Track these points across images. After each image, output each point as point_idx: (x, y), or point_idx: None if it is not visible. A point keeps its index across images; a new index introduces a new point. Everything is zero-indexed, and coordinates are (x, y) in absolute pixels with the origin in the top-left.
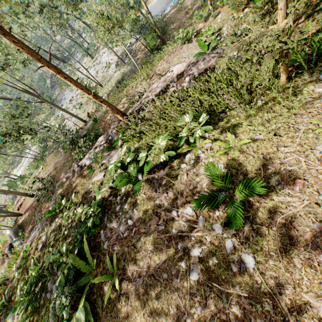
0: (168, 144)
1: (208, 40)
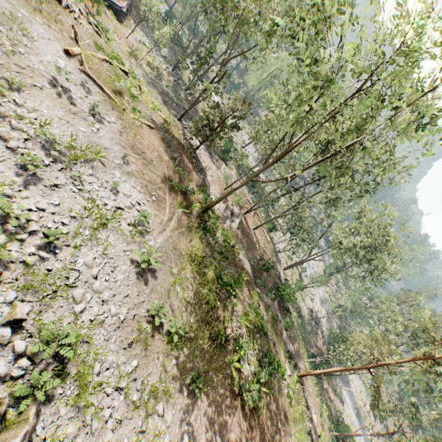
0: (294, 414)
1: (317, 432)
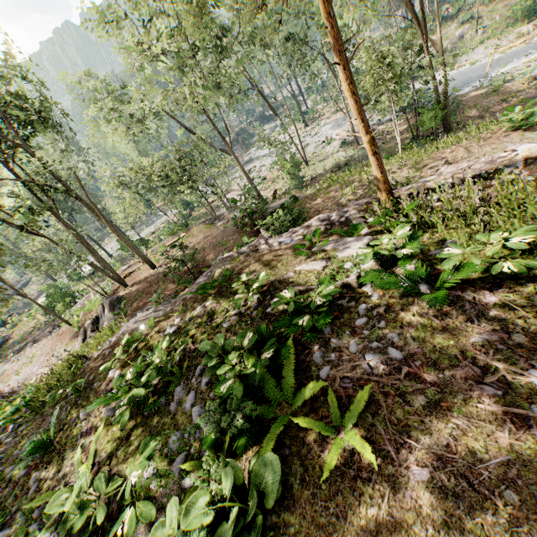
0: (500, 254)
1: None
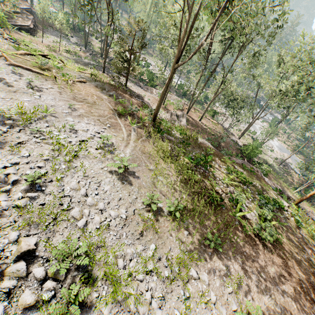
0: (309, 233)
1: None
